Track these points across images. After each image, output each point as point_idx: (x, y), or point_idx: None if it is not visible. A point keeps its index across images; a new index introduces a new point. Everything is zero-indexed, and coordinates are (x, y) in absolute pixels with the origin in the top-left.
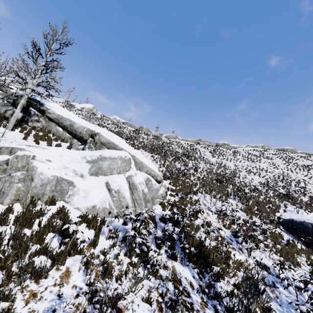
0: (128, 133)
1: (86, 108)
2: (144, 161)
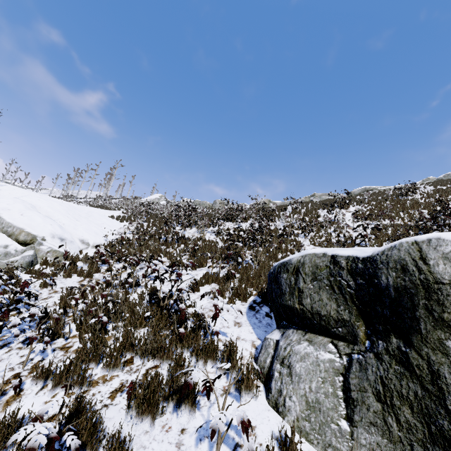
0: (142, 206)
1: (151, 200)
2: (16, 217)
